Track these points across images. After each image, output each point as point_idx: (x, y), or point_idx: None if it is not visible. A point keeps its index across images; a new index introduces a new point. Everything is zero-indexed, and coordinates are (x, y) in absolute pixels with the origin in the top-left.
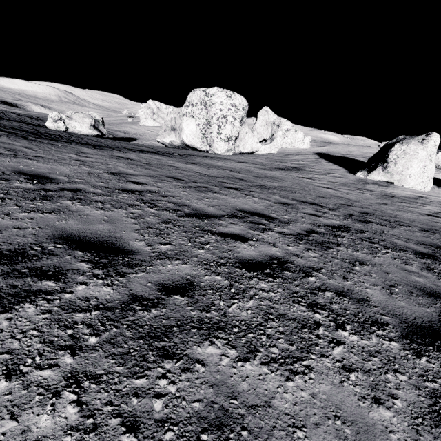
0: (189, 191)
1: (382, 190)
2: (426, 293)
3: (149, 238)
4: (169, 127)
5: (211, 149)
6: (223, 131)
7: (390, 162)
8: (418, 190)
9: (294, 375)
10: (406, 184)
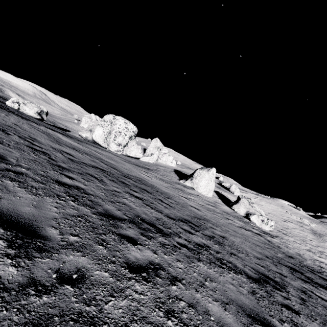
0: (47, 140)
1: (181, 188)
2: (88, 173)
3: (2, 132)
4: (89, 129)
5: (108, 147)
6: (117, 139)
7: (194, 177)
8: (204, 194)
9: (5, 146)
10: (199, 190)
